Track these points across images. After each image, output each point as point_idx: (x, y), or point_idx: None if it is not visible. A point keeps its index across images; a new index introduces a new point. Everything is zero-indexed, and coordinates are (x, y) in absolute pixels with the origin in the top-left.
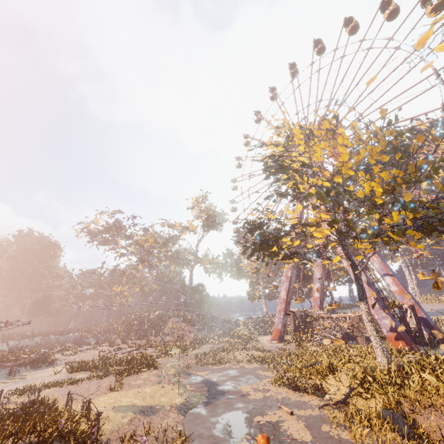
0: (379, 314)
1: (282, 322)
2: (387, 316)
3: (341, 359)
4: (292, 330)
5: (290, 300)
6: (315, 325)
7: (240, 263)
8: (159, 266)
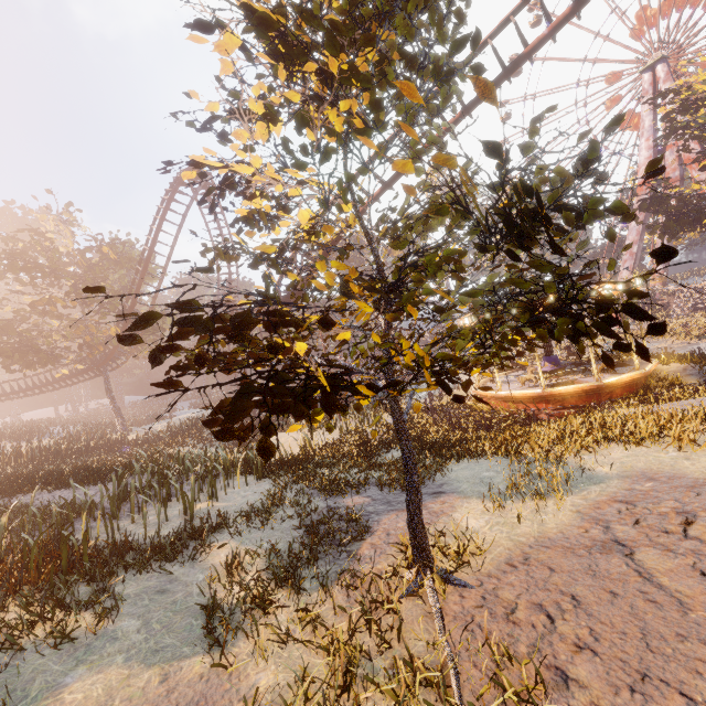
0: None
1: None
2: None
3: None
4: None
5: None
6: (668, 301)
7: None
8: None
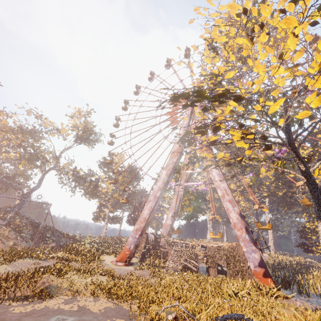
0: (250, 247)
1: (136, 242)
2: (256, 249)
3: (307, 319)
4: (140, 253)
5: (150, 221)
6: (168, 250)
7: (100, 181)
8: (2, 152)
